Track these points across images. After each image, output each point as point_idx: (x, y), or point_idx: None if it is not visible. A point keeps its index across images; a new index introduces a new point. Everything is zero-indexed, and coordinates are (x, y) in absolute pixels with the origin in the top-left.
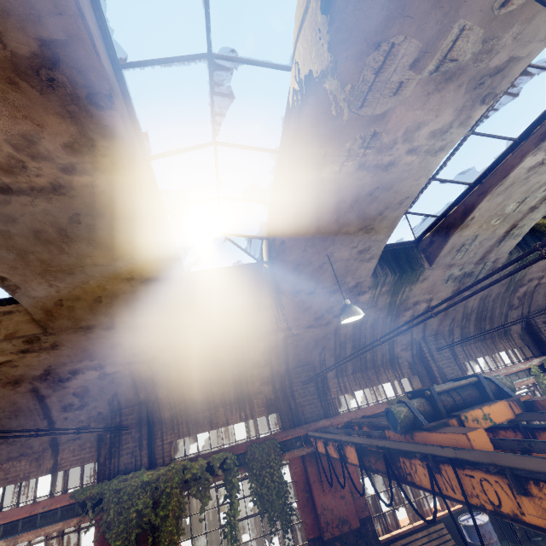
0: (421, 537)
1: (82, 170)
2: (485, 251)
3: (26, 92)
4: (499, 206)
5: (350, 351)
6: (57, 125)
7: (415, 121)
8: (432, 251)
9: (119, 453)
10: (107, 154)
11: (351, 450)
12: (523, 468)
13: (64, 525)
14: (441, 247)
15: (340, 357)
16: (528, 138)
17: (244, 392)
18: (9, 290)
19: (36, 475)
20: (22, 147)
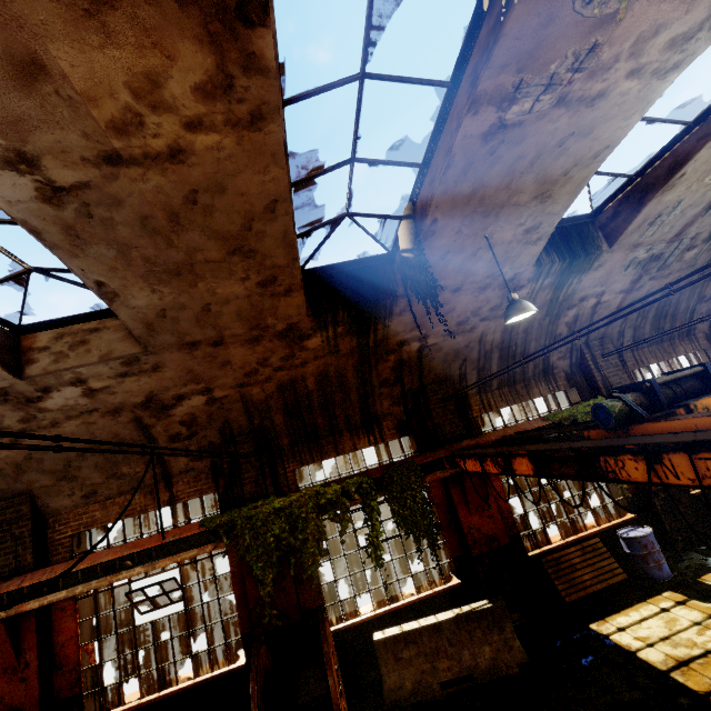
0: (573, 552)
1: (209, 124)
2: (686, 223)
3: (162, 4)
4: None
5: (496, 363)
6: (191, 56)
7: (655, 22)
8: (616, 226)
9: (241, 482)
10: (244, 99)
11: (523, 461)
12: None
13: (199, 552)
14: (629, 221)
15: (484, 370)
16: None
17: (371, 414)
18: (106, 299)
19: (154, 508)
20: (143, 92)
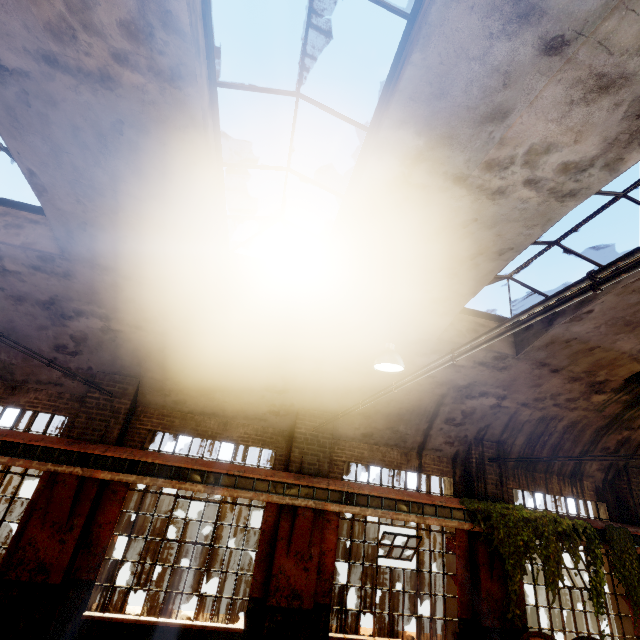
0: None
1: None
2: None
3: None
4: None
5: None
6: None
7: None
8: None
9: (484, 480)
10: None
11: None
12: None
13: (459, 525)
14: None
15: None
16: None
17: (580, 469)
18: (570, 320)
19: (406, 468)
20: None
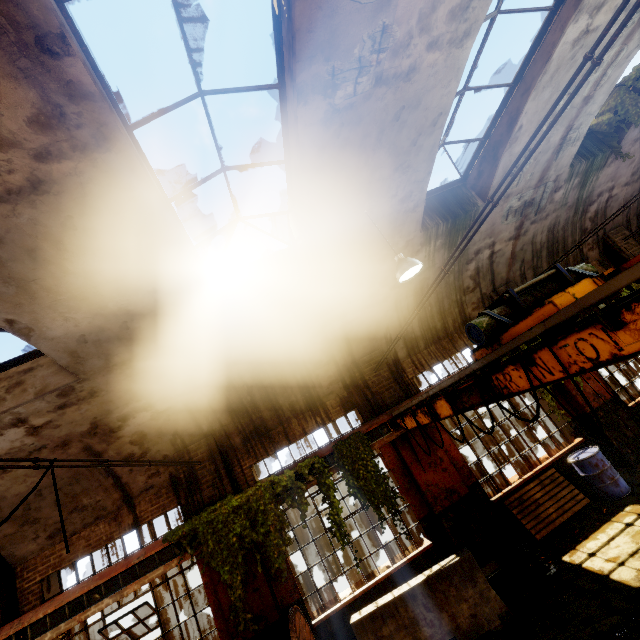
0: (533, 487)
1: (58, 153)
2: (543, 169)
3: None
4: (548, 103)
5: (417, 325)
6: (13, 93)
7: None
8: (483, 183)
9: (199, 489)
10: (81, 124)
11: (442, 404)
12: (612, 293)
13: (166, 568)
14: (492, 176)
15: (408, 334)
16: (565, 1)
17: (313, 396)
18: (22, 335)
19: (119, 534)
20: None
